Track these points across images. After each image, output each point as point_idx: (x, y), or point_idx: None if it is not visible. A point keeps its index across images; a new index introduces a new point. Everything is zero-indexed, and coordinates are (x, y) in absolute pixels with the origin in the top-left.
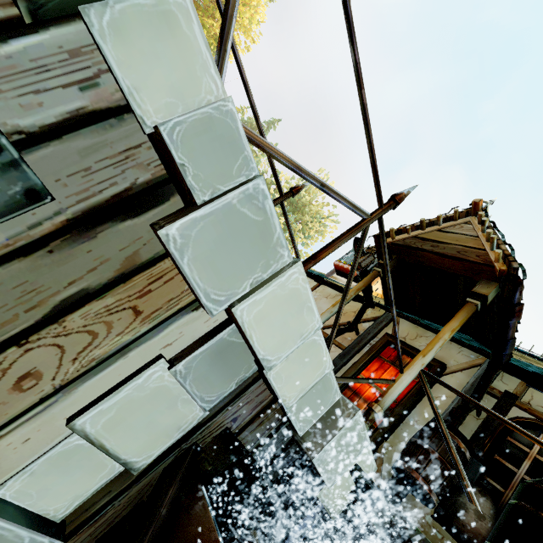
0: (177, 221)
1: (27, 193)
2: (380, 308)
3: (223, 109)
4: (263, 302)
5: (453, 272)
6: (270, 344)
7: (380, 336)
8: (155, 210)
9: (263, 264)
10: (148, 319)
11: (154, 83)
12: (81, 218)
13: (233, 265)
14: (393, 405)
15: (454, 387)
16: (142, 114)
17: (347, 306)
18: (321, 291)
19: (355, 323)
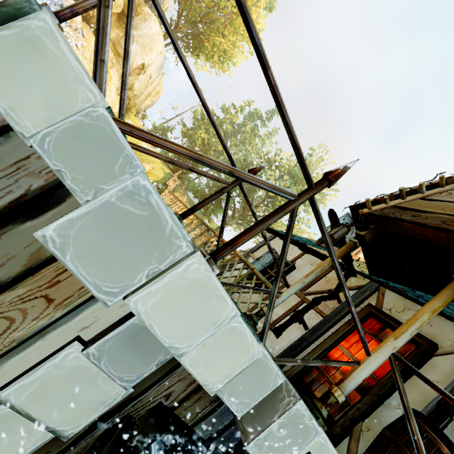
0: (53, 223)
1: None
2: (364, 277)
3: (94, 115)
4: (160, 293)
5: (438, 244)
6: (176, 333)
7: (363, 306)
8: (53, 211)
9: (158, 255)
10: (61, 305)
11: (29, 101)
12: None
13: (123, 259)
14: (372, 383)
15: (447, 371)
16: (21, 130)
17: (331, 274)
18: (307, 258)
19: (336, 292)
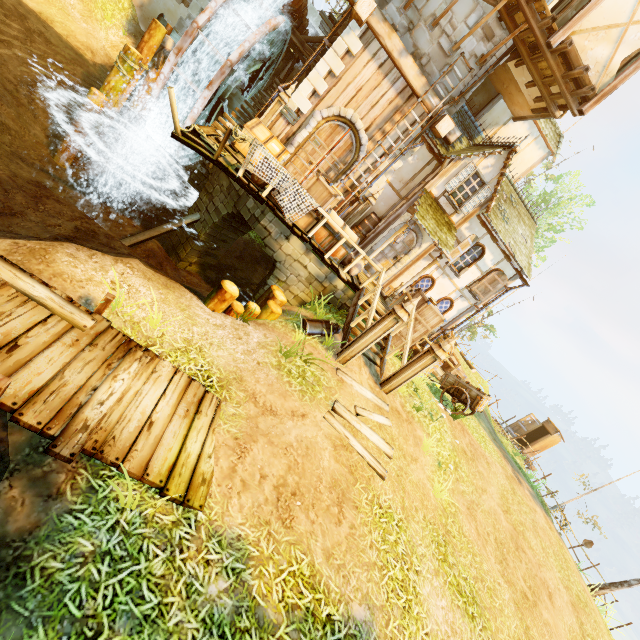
0: None
1: None
2: None
3: None
4: None
5: None
6: None
7: None
8: None
9: None
10: None
11: None
12: None
13: None
14: None
15: None
16: None
17: None
18: None
19: None
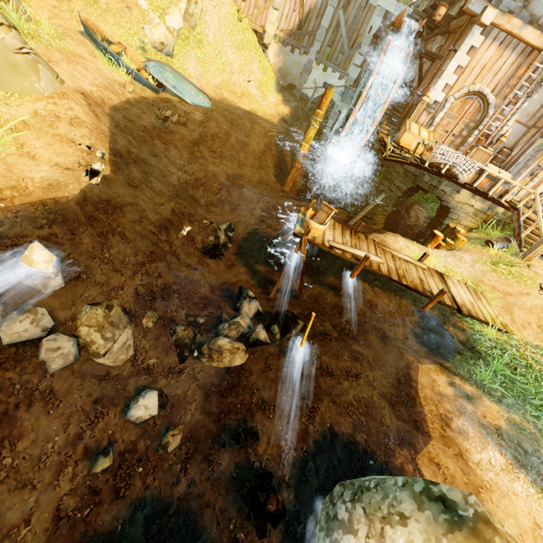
0: (370, 1)
1: (361, 8)
2: None
3: None
4: (380, 2)
5: None
6: (383, 5)
7: None
8: (368, 2)
9: None
10: (372, 12)
11: None
12: (364, 7)
13: (376, 1)
14: None
15: None
16: None
17: None
18: None
19: None
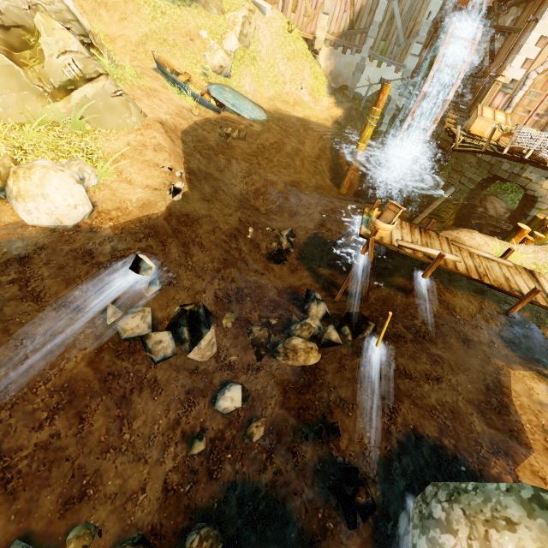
0: None
1: None
2: None
3: None
4: None
5: None
6: None
7: None
8: None
9: None
10: None
11: None
12: None
13: None
14: None
15: None
16: None
17: None
18: None
19: None
